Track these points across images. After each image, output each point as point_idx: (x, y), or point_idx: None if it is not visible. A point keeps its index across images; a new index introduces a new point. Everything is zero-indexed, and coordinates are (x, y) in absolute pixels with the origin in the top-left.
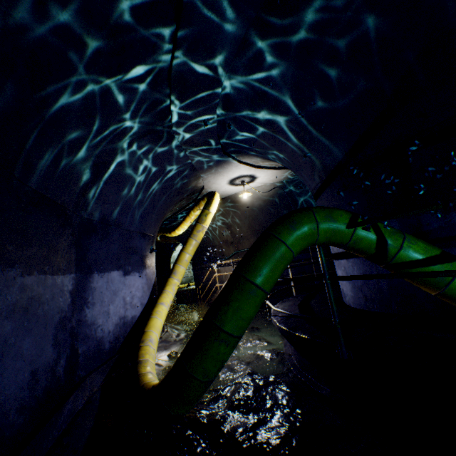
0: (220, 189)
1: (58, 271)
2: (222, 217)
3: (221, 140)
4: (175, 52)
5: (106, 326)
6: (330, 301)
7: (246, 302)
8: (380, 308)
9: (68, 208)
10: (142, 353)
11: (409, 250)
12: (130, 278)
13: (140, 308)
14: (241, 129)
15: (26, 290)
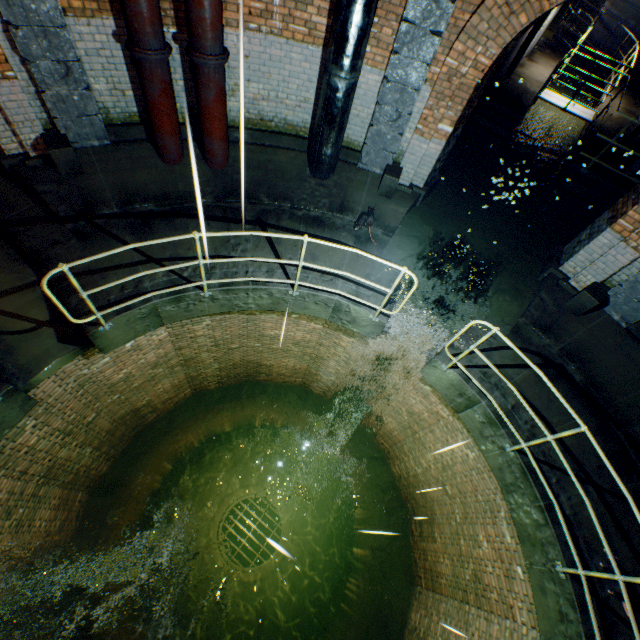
0: None
1: None
2: None
3: None
4: None
5: None
6: None
7: None
8: None
9: None
10: None
11: None
12: None
13: None
14: None
15: None
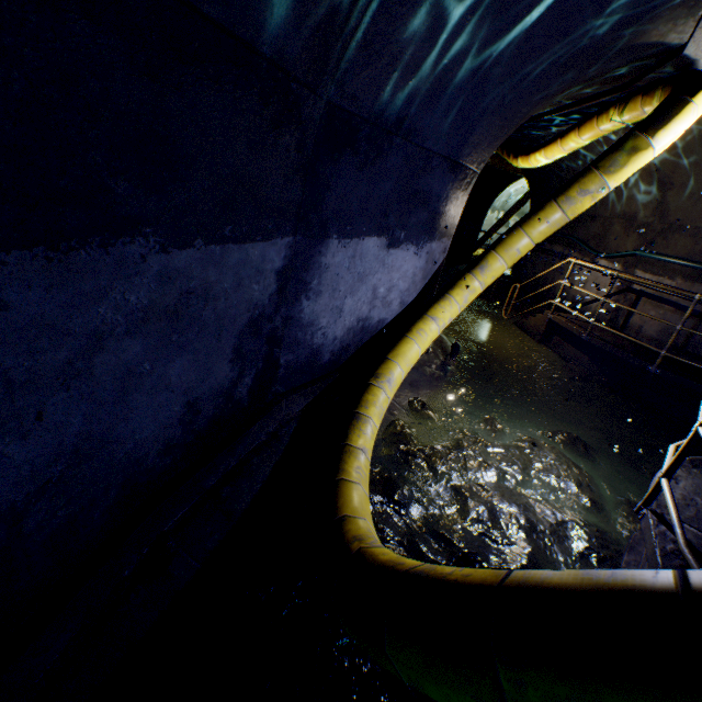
0: None
1: (255, 233)
2: (663, 156)
3: None
4: None
5: (331, 330)
6: None
7: None
8: None
9: (293, 75)
10: (366, 399)
11: None
12: (397, 255)
13: (395, 309)
14: None
15: (173, 279)
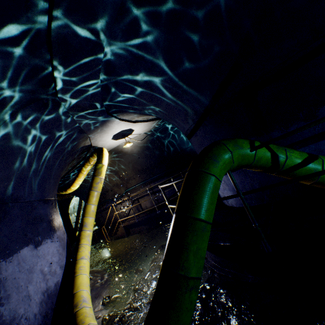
0: (105, 145)
1: None
2: (109, 166)
3: (104, 102)
4: (53, 10)
5: (30, 312)
6: (249, 211)
7: (201, 241)
8: (257, 202)
9: None
10: (80, 319)
11: (292, 157)
12: (43, 248)
13: (60, 272)
14: (122, 90)
15: None
